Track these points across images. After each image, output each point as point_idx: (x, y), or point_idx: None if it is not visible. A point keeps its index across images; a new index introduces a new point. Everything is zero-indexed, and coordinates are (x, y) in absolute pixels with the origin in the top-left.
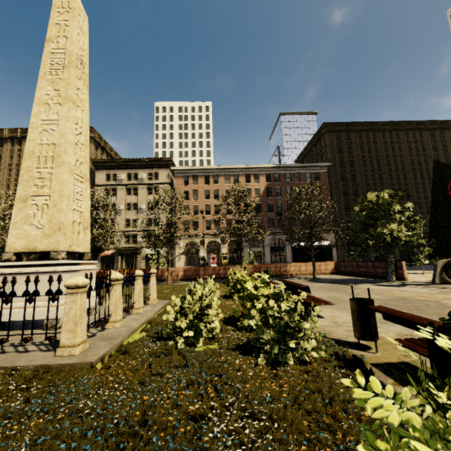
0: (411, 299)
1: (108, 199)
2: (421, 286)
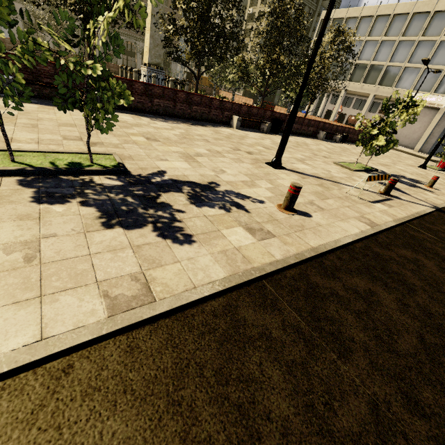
0: None
1: None
2: None
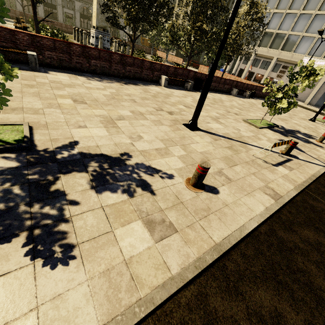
0: None
1: None
2: None
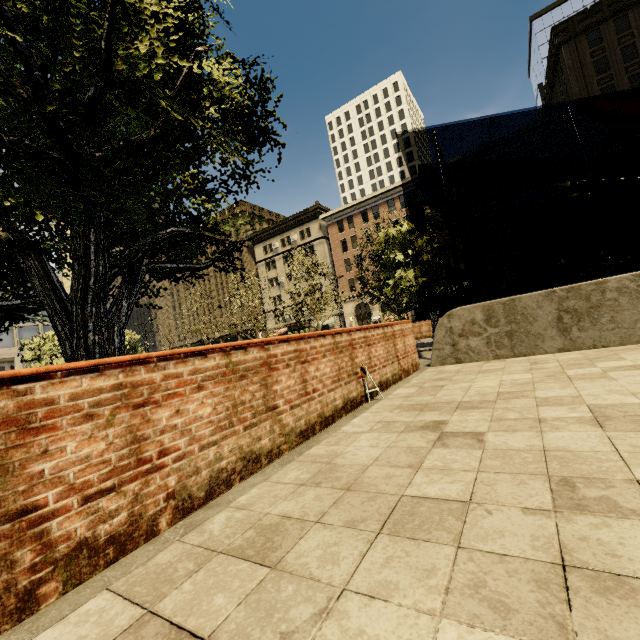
0: None
1: (270, 274)
2: None
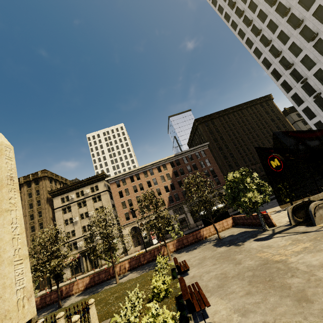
0: (270, 262)
1: (66, 216)
2: (283, 234)
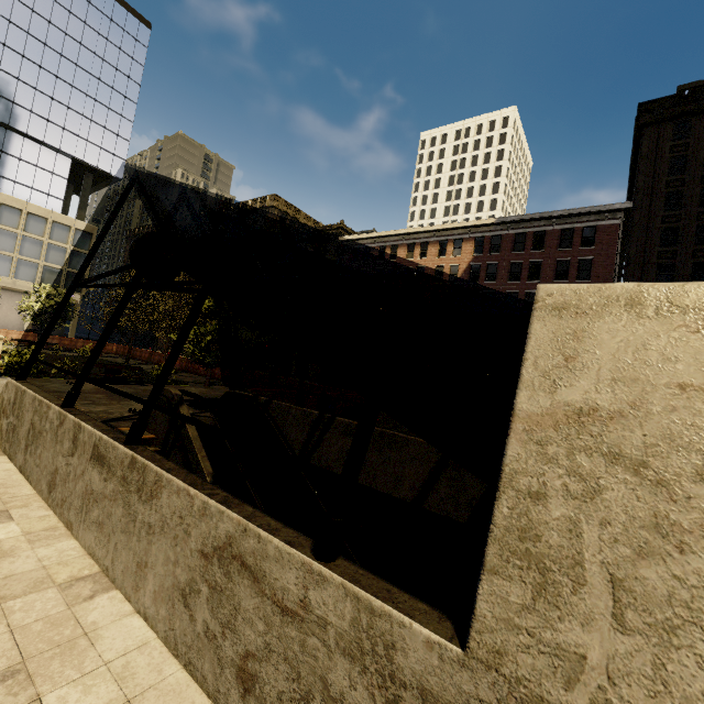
0: None
1: None
2: None
